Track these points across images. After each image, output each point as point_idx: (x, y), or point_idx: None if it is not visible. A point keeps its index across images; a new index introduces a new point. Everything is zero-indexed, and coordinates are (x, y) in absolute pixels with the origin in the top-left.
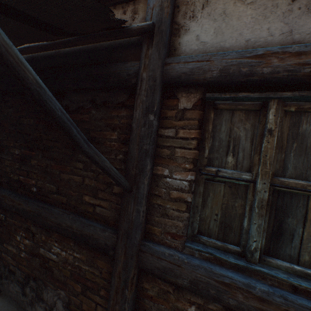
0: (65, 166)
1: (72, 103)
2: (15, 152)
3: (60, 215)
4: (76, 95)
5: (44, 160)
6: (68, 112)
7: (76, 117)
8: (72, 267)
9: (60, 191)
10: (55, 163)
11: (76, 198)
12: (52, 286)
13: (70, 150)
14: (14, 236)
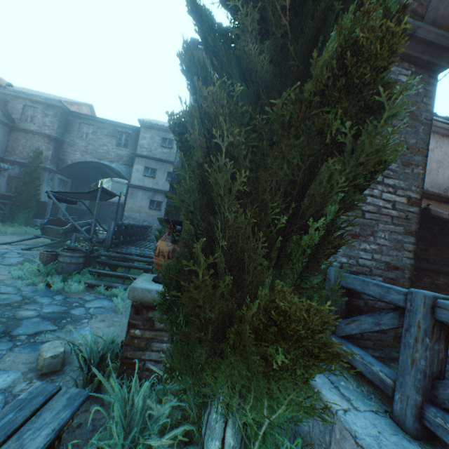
0: (444, 252)
1: (446, 232)
2: (421, 247)
3: (446, 268)
4: (447, 230)
5: (435, 250)
6: (444, 235)
7: (447, 237)
8: (446, 283)
9: (442, 261)
10: (439, 251)
11: (448, 262)
12: (439, 292)
13: (445, 247)
14: (421, 279)
